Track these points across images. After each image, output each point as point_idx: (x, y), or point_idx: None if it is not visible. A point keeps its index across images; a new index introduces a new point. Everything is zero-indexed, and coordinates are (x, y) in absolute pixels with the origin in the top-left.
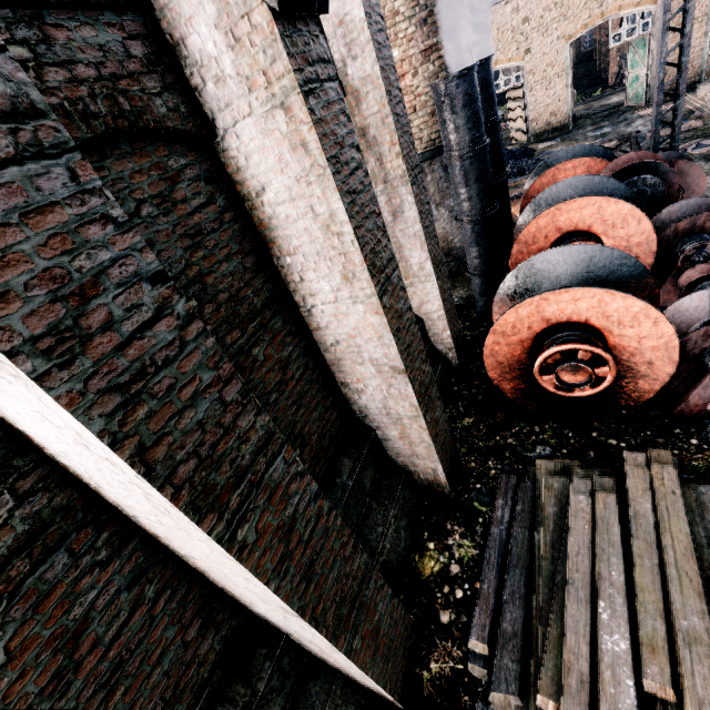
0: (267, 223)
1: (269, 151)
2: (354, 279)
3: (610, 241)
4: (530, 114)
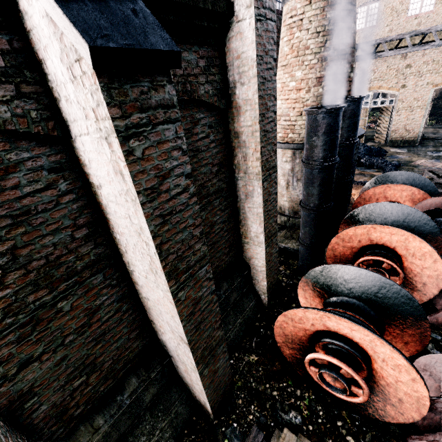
0: (105, 207)
1: (101, 164)
2: (156, 274)
3: (408, 263)
4: (392, 127)
